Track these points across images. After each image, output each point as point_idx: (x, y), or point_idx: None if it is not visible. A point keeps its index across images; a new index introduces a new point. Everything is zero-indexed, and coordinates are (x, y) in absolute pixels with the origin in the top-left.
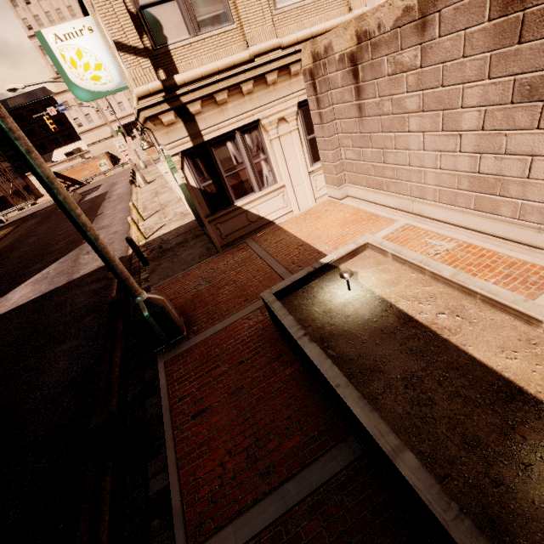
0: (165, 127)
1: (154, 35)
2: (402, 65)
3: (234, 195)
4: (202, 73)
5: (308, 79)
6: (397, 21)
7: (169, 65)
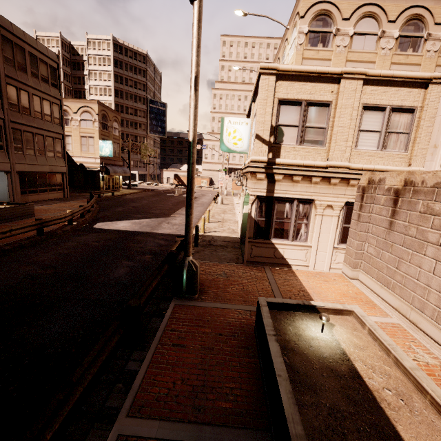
0: (256, 179)
1: (277, 137)
2: (432, 210)
3: (273, 234)
4: (293, 163)
5: (360, 191)
6: (436, 184)
7: (277, 152)
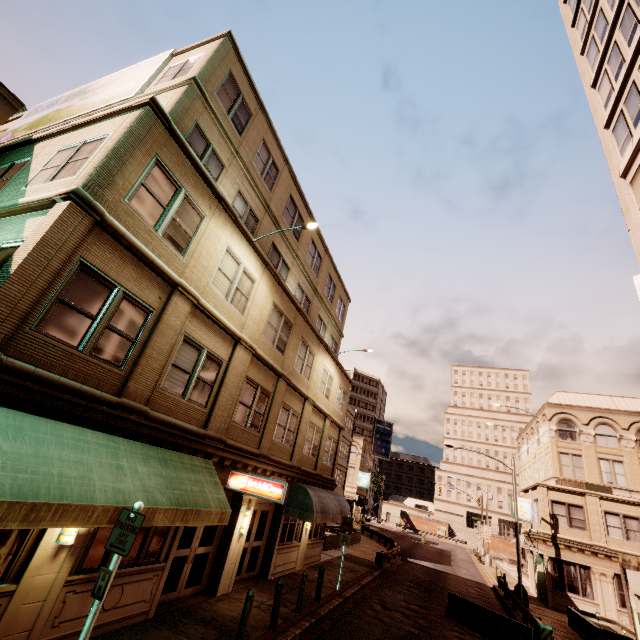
0: (546, 545)
1: (554, 521)
2: None
3: (567, 588)
4: (568, 538)
5: (621, 566)
6: None
7: (556, 530)
